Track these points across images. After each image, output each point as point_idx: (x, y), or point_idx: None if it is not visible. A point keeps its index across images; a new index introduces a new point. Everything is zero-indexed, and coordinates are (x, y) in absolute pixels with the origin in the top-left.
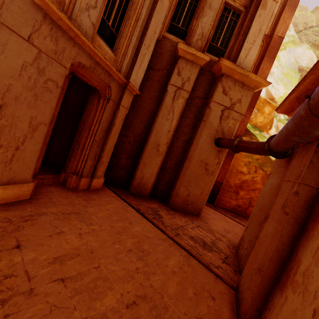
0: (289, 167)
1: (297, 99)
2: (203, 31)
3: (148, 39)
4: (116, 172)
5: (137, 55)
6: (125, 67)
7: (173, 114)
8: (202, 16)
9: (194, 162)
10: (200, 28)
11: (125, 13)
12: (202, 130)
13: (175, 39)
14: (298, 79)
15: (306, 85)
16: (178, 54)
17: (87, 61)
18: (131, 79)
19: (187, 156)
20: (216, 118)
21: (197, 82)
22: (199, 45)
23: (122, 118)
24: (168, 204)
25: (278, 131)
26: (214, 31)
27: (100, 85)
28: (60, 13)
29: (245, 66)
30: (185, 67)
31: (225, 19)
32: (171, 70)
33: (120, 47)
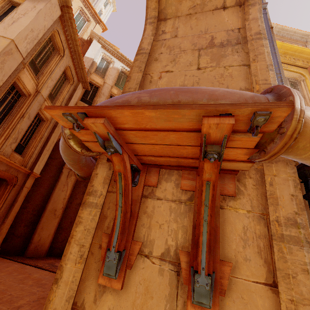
0: None
1: None
2: None
3: (48, 146)
4: (12, 241)
5: (40, 155)
6: (30, 163)
7: (67, 186)
8: None
9: None
10: None
11: (33, 135)
12: None
13: None
14: None
15: None
16: None
17: (4, 167)
18: (34, 169)
19: None
20: None
21: None
22: None
23: (24, 195)
24: None
25: None
26: None
27: (9, 177)
28: None
29: None
30: None
31: None
32: None
33: (27, 153)
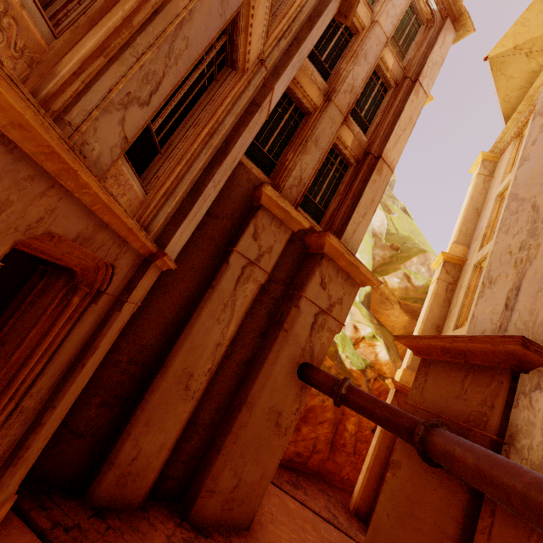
0: (480, 524)
1: (442, 348)
2: (302, 175)
3: (221, 171)
4: (59, 445)
5: (195, 199)
6: (163, 219)
7: (232, 311)
8: (304, 152)
9: (258, 413)
10: (298, 168)
11: (190, 110)
12: (280, 348)
13: (256, 171)
14: (372, 246)
15: (471, 347)
16: (261, 201)
17: (74, 224)
18: (169, 245)
19: (245, 397)
20: (306, 327)
21: (280, 254)
22: (293, 195)
23: (121, 325)
24: (188, 516)
25: (353, 321)
26: (314, 178)
27: (86, 264)
28: (32, 113)
29: (352, 246)
30: (268, 226)
31: (330, 165)
32: (241, 222)
33: (161, 176)
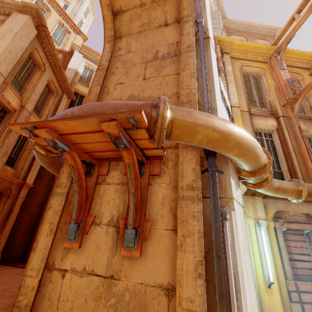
0: None
1: None
2: None
3: None
4: (12, 249)
5: (31, 166)
6: (22, 174)
7: None
8: None
9: None
10: None
11: (22, 147)
12: None
13: None
14: None
15: None
16: None
17: None
18: (27, 180)
19: None
20: None
21: None
22: None
23: (20, 205)
24: None
25: None
26: None
27: (3, 189)
28: None
29: None
30: None
31: None
32: None
33: (19, 165)
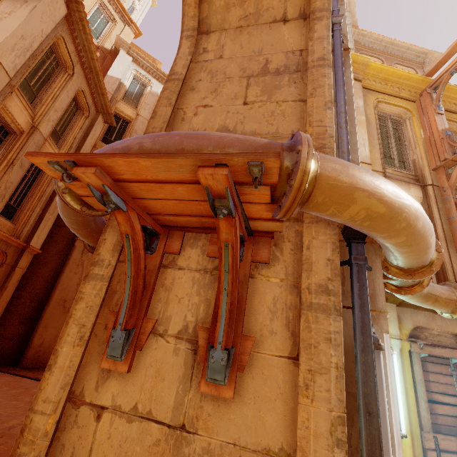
0: None
1: None
2: None
3: (53, 208)
4: (1, 345)
5: (41, 222)
6: (26, 232)
7: (82, 267)
8: None
9: None
10: None
11: (28, 191)
12: None
13: None
14: None
15: None
16: None
17: None
18: (32, 242)
19: None
20: None
21: None
22: None
23: (18, 279)
24: None
25: None
26: None
27: None
28: None
29: None
30: None
31: None
32: None
33: (21, 217)
